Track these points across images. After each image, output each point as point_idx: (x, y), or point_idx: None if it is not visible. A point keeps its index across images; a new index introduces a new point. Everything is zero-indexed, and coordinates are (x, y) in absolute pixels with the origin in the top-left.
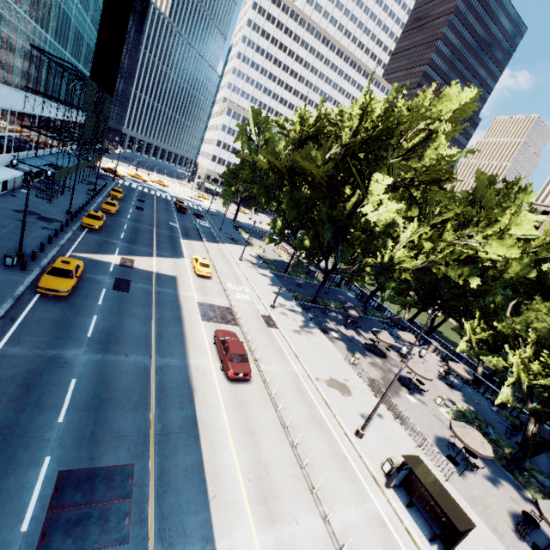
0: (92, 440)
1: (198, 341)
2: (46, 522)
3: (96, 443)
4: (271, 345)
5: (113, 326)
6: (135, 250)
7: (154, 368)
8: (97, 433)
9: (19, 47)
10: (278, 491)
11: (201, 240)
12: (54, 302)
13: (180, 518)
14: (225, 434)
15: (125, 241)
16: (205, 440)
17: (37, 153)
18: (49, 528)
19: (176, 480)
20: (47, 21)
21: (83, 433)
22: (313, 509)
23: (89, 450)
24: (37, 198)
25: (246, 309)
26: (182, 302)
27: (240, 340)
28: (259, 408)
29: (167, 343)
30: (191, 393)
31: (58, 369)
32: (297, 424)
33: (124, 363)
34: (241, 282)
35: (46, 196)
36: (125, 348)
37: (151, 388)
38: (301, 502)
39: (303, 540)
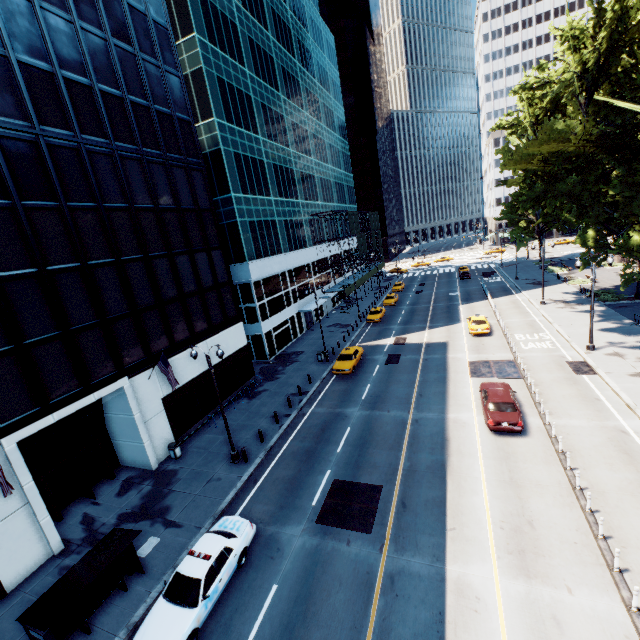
0: (355, 465)
1: (462, 397)
2: (324, 505)
3: (358, 467)
4: (577, 396)
5: (381, 391)
6: (408, 329)
7: (410, 420)
8: (359, 461)
9: (305, 222)
10: (543, 550)
11: (486, 298)
12: (343, 379)
13: (414, 533)
14: (477, 481)
15: (400, 324)
16: (452, 482)
17: (335, 282)
18: (325, 508)
19: (416, 506)
20: (316, 194)
21: (351, 460)
22: (607, 589)
23: (353, 471)
24: (340, 314)
25: (539, 359)
26: (449, 363)
27: (506, 389)
28: (535, 463)
29: (426, 400)
30: (443, 441)
31: (340, 420)
32: (605, 490)
33: (385, 416)
34: (538, 329)
35: (346, 310)
36: (388, 406)
37: (405, 435)
38: (584, 574)
39: (576, 613)
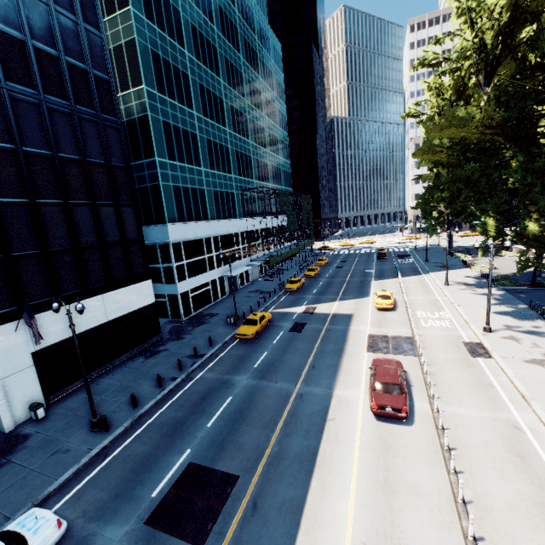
0: (220, 445)
1: (353, 372)
2: (165, 497)
3: (221, 448)
4: (470, 380)
5: (276, 359)
6: (321, 299)
7: (295, 394)
8: (226, 441)
9: (236, 195)
10: None
11: (397, 276)
12: (244, 343)
13: None
14: (347, 479)
15: (315, 294)
16: (318, 478)
17: (264, 253)
18: (164, 502)
19: (268, 509)
20: (251, 173)
21: (217, 438)
22: None
23: (214, 453)
24: (265, 282)
25: (437, 337)
26: (350, 335)
27: (396, 367)
28: (416, 461)
29: (317, 373)
30: (322, 423)
31: (225, 388)
32: (492, 506)
33: (271, 388)
34: (439, 308)
35: (271, 278)
36: (278, 376)
37: (284, 411)
38: None
39: None
